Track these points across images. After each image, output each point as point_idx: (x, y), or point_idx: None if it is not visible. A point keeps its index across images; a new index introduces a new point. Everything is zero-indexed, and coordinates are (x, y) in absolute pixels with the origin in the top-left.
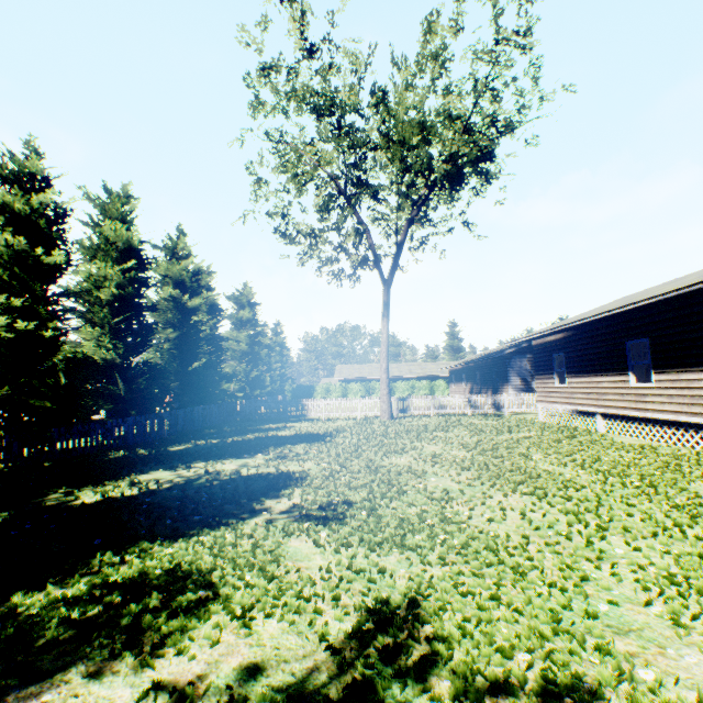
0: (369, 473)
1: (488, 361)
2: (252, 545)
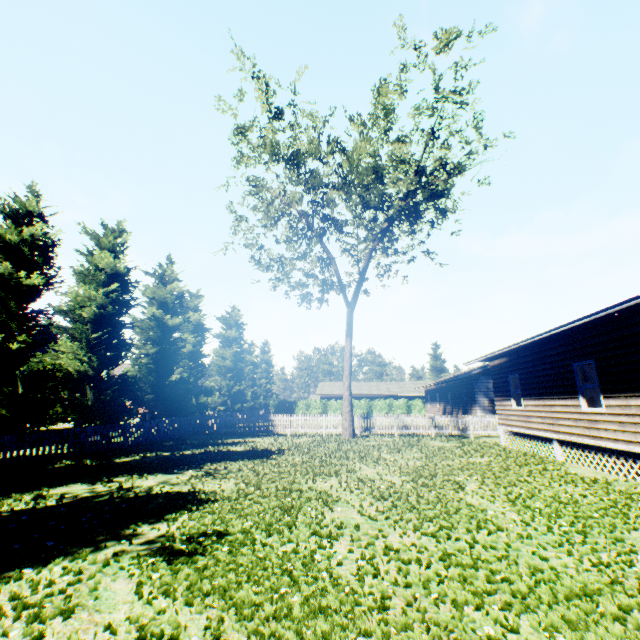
0: (277, 498)
1: (457, 382)
2: (68, 584)
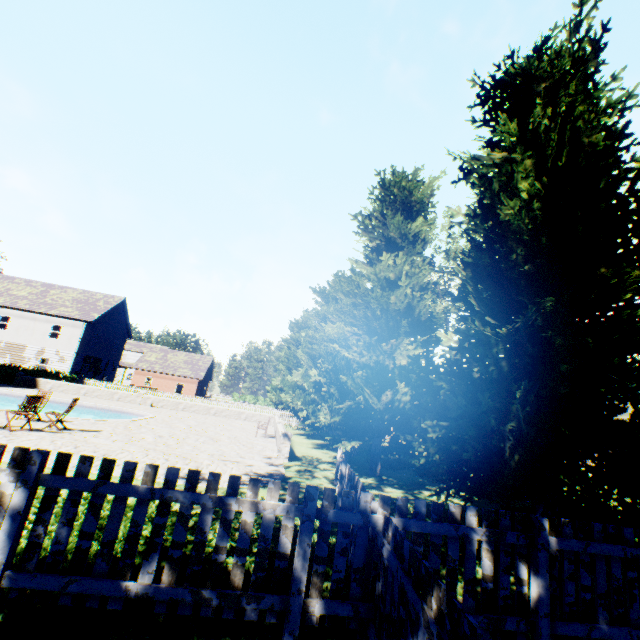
0: None
1: None
2: None
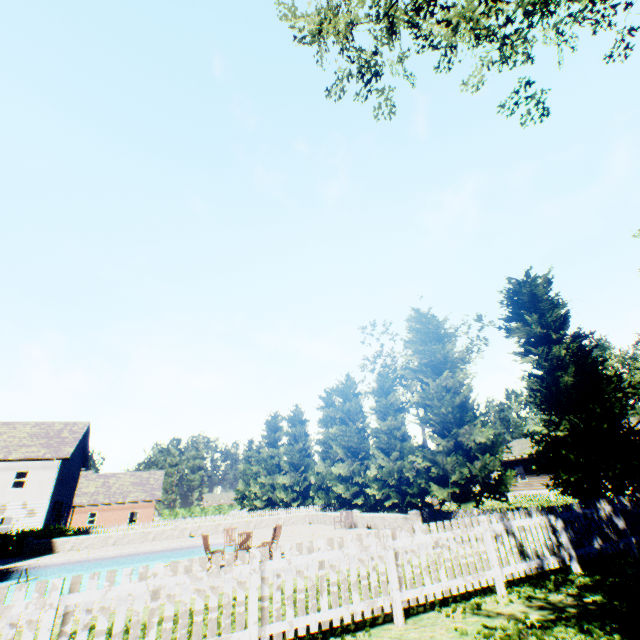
0: None
1: None
2: None
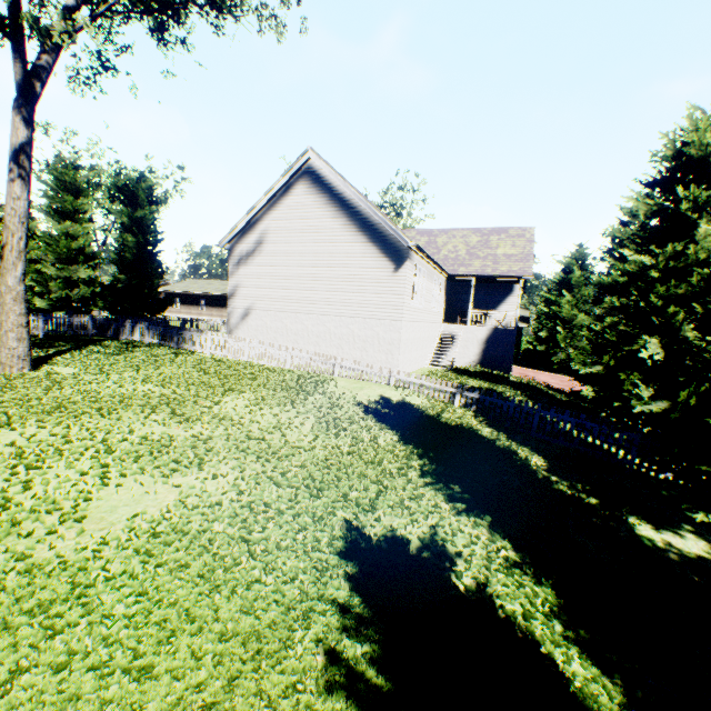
0: None
1: None
2: None
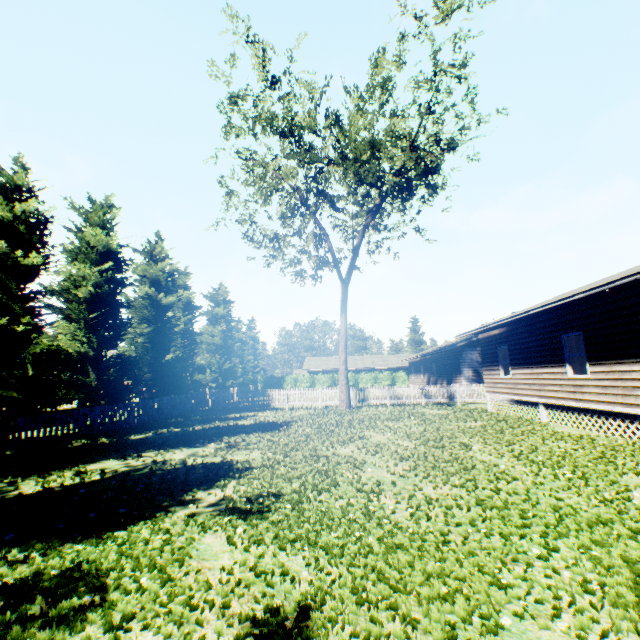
0: (309, 464)
1: (442, 354)
2: (164, 541)
